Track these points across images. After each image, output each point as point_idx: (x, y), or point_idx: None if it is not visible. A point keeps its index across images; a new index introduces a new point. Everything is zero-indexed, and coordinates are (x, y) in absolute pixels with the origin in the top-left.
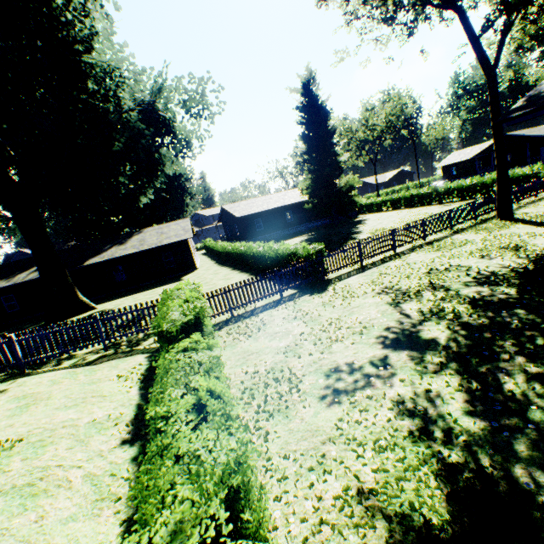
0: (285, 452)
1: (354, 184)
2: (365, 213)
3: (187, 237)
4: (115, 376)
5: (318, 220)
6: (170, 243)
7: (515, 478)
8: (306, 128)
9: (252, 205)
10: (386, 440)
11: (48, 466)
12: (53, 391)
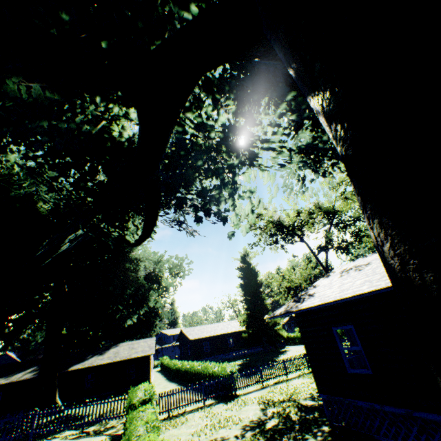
0: None
1: (276, 320)
2: (291, 344)
3: (150, 353)
4: None
5: (253, 347)
6: (137, 356)
7: None
8: (243, 280)
9: (204, 330)
10: None
11: None
12: None
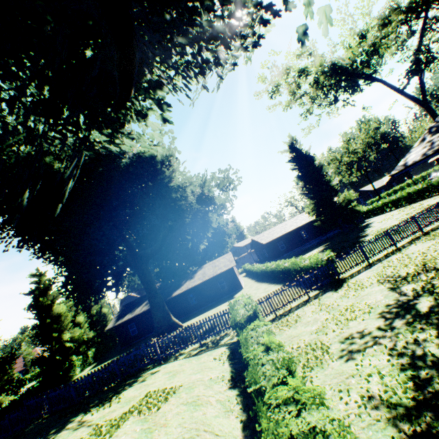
0: (323, 385)
1: (350, 198)
2: (371, 217)
3: (232, 265)
4: (212, 359)
5: (329, 232)
6: (222, 272)
7: None
8: (299, 171)
9: (273, 232)
10: (386, 371)
11: (199, 394)
12: (183, 368)
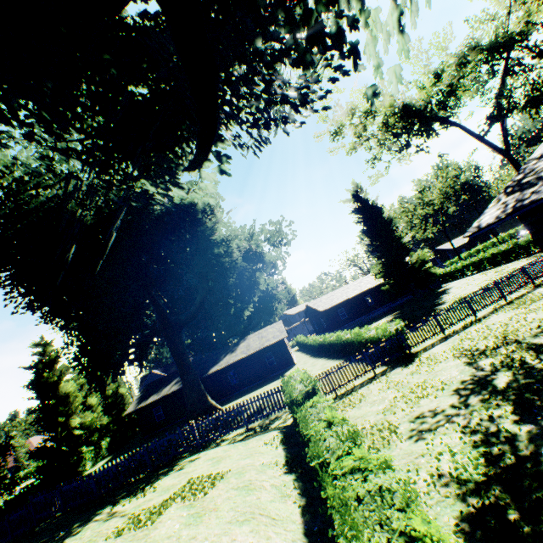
0: None
1: (424, 258)
2: (449, 281)
3: (283, 337)
4: (262, 444)
5: (399, 298)
6: (270, 344)
7: (540, 453)
8: (364, 225)
9: (332, 297)
10: (458, 449)
11: (251, 479)
12: (228, 453)
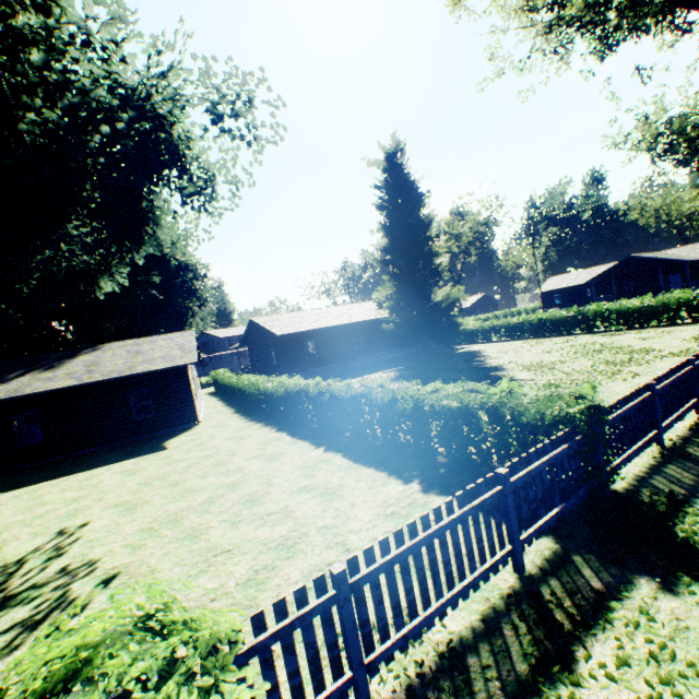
0: None
1: (460, 297)
2: (464, 343)
3: (186, 361)
4: None
5: (398, 349)
6: (150, 371)
7: None
8: (390, 215)
9: (301, 319)
10: None
11: None
12: None
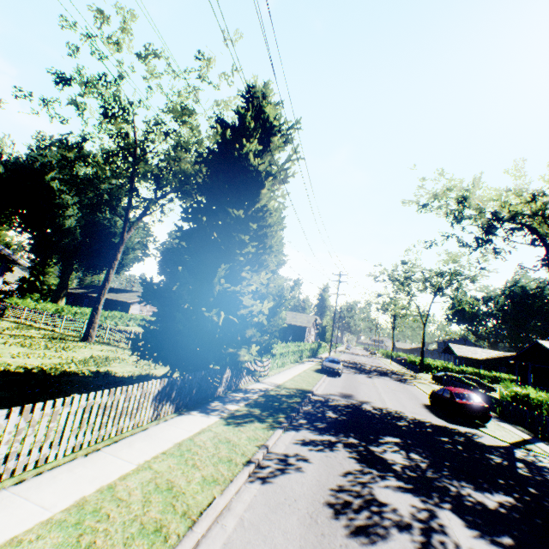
0: None
1: None
2: None
3: (127, 300)
4: None
5: None
6: (119, 300)
7: None
8: None
9: None
10: None
11: None
12: None
